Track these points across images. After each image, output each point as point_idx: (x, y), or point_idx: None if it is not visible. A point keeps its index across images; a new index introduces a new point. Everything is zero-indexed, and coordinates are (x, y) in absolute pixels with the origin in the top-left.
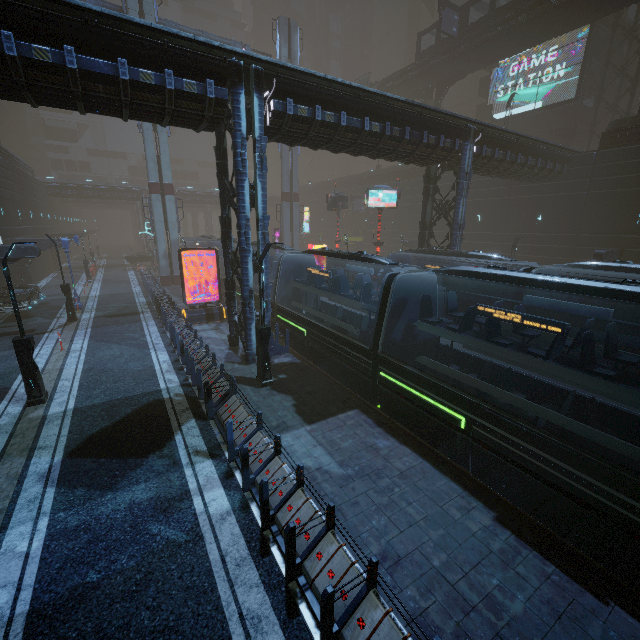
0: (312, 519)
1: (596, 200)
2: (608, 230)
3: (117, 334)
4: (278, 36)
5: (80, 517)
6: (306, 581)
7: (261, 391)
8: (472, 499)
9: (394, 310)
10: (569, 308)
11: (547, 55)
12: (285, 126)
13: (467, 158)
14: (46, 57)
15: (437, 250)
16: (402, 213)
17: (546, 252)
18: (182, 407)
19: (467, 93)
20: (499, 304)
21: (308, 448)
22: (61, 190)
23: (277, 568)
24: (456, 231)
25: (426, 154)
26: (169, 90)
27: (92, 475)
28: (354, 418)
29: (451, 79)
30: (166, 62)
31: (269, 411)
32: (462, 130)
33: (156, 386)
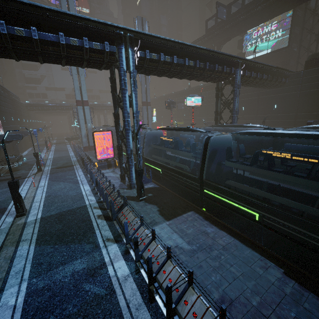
0: (180, 280)
1: (305, 95)
2: (312, 110)
3: (62, 177)
4: (137, 25)
5: (44, 281)
6: (179, 318)
7: (139, 203)
8: (267, 261)
9: (210, 156)
10: (313, 149)
11: (271, 26)
12: (145, 64)
13: (238, 77)
14: (22, 33)
15: (226, 124)
16: (203, 109)
17: (280, 123)
18: (98, 214)
19: (231, 48)
20: (270, 149)
21: (169, 234)
22: (33, 107)
23: (160, 310)
24: (234, 115)
25: (217, 76)
26: (86, 48)
27: (51, 255)
28: (192, 216)
29: (224, 41)
30: (84, 34)
31: (145, 214)
32: (235, 63)
33: (84, 203)
